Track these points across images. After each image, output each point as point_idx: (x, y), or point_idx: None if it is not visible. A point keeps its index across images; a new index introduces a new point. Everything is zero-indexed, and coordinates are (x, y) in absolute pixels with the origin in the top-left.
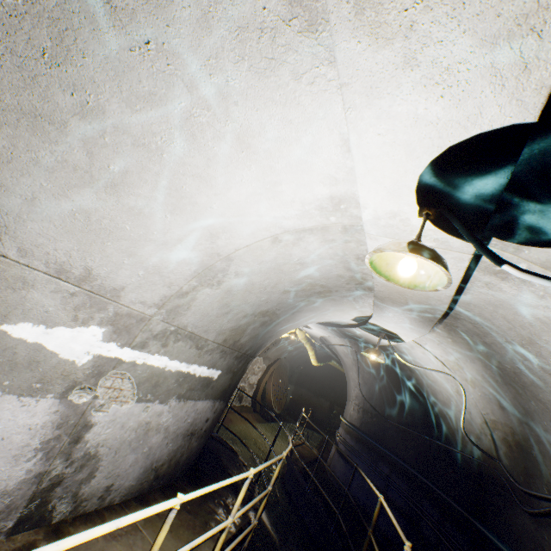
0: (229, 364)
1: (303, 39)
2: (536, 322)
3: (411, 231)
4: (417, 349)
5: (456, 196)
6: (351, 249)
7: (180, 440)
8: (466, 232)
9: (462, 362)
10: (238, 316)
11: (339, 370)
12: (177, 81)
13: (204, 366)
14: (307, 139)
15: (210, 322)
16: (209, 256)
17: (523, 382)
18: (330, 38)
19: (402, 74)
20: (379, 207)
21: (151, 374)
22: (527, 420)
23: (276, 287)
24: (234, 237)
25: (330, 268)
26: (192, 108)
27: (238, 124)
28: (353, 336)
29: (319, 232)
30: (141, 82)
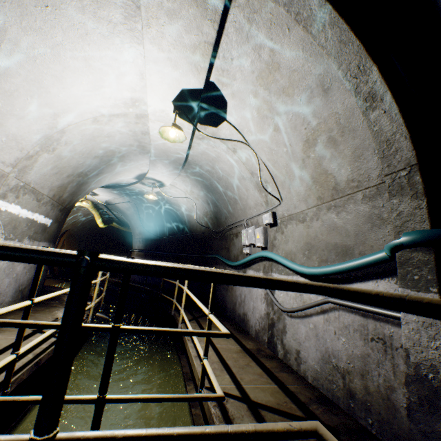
0: (56, 215)
1: (128, 32)
2: (214, 158)
3: (170, 119)
4: (173, 189)
5: (186, 107)
6: (139, 128)
7: (33, 271)
8: (190, 121)
9: (193, 189)
10: (63, 176)
11: (119, 231)
12: (58, 27)
13: (42, 215)
14: (124, 69)
15: (45, 180)
16: (50, 129)
17: (214, 188)
18: (140, 36)
19: (167, 62)
20: (157, 107)
21: (11, 219)
22: (216, 204)
23: (91, 153)
24: (69, 116)
25: (126, 140)
26: (62, 41)
27: (87, 54)
28: (134, 192)
29: (123, 117)
30: (36, 22)
